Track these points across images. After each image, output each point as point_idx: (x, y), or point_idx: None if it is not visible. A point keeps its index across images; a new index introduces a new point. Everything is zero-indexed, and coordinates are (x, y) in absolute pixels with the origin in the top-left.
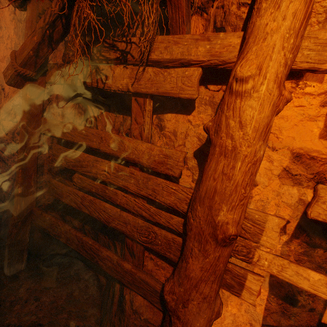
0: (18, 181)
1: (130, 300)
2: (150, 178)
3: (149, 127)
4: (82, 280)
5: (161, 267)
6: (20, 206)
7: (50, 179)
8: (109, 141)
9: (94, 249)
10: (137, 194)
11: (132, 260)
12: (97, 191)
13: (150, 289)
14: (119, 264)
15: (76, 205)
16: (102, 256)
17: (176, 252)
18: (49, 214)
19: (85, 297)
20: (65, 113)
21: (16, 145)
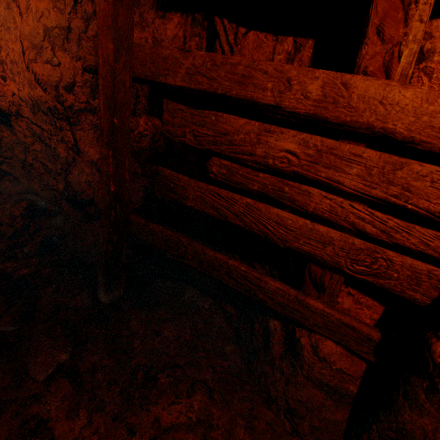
0: (108, 171)
1: (310, 345)
2: (404, 163)
3: (418, 50)
4: (201, 309)
5: (364, 306)
6: (115, 213)
7: (159, 167)
8: (309, 87)
9: (251, 277)
10: (358, 194)
11: (317, 295)
12: (263, 189)
13: (358, 337)
14: (301, 301)
15: (217, 211)
16: (266, 288)
17: (429, 291)
18: (158, 224)
19: (214, 331)
20: (160, 39)
21: (65, 111)
